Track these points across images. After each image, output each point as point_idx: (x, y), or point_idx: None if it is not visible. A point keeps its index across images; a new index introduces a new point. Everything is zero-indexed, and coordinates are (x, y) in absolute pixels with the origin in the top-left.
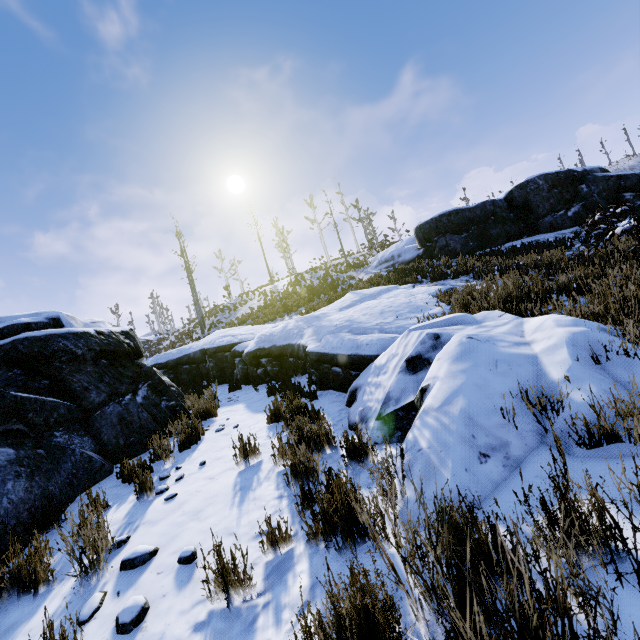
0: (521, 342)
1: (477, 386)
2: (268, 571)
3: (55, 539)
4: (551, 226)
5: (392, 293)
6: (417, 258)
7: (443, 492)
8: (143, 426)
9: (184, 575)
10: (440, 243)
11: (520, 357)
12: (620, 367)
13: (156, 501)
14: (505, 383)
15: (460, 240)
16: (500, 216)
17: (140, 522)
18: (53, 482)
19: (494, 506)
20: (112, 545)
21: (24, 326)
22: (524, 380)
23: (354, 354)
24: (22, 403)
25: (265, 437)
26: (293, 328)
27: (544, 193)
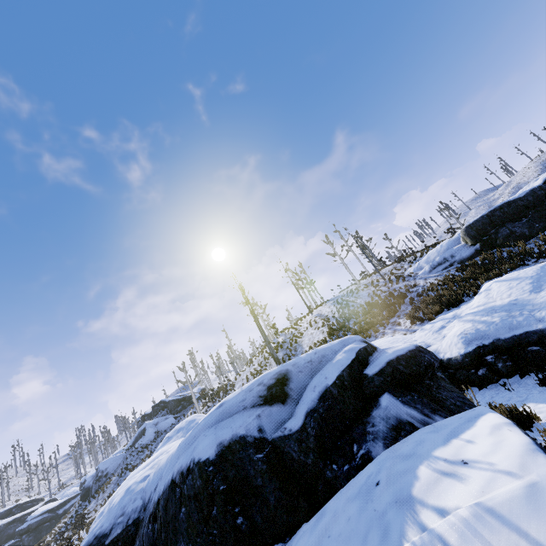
0: None
1: None
2: None
3: None
4: None
5: None
6: (477, 252)
7: None
8: None
9: None
10: (503, 233)
11: None
12: None
13: None
14: None
15: (523, 225)
16: None
17: None
18: None
19: None
20: None
21: (365, 351)
22: None
23: None
24: None
25: None
26: (506, 318)
27: None
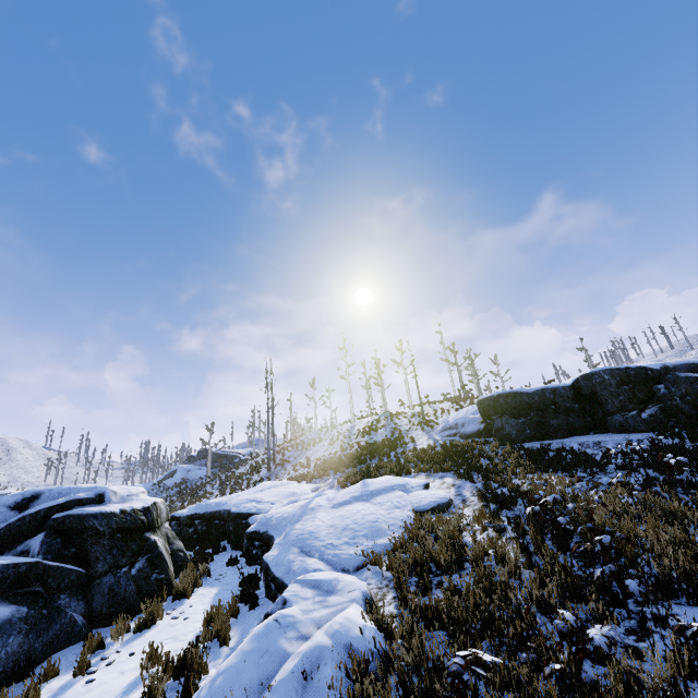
0: (307, 635)
1: (237, 670)
2: None
3: None
4: (621, 426)
5: (387, 496)
6: (477, 433)
7: None
8: (126, 598)
9: None
10: (496, 424)
11: (281, 653)
12: (312, 690)
13: (82, 681)
14: (252, 674)
15: (516, 425)
16: (562, 406)
17: (61, 697)
18: (40, 640)
19: None
20: None
21: (79, 501)
22: (264, 676)
23: (280, 578)
24: (48, 570)
25: (187, 641)
26: (286, 518)
27: (612, 388)
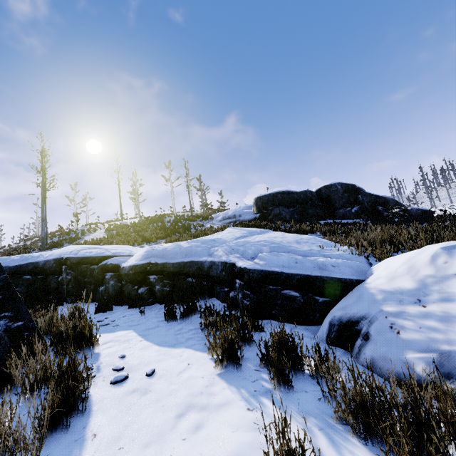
0: None
1: None
2: None
3: None
4: (343, 216)
5: (276, 232)
6: (255, 219)
7: None
8: None
9: None
10: (275, 211)
11: None
12: None
13: None
14: None
15: (289, 212)
16: (314, 202)
17: None
18: None
19: None
20: None
21: None
22: None
23: (326, 275)
24: None
25: (242, 402)
26: (193, 246)
27: (340, 194)
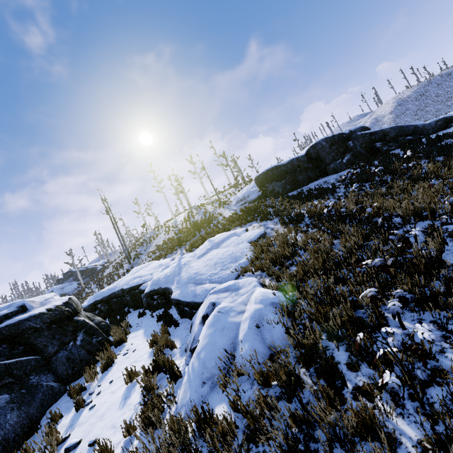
0: (242, 311)
1: (211, 344)
2: (124, 445)
3: (31, 446)
4: (334, 170)
5: (229, 241)
6: (258, 198)
7: (186, 403)
8: (82, 359)
9: (90, 452)
10: (269, 188)
11: (234, 324)
12: (266, 330)
13: (85, 410)
14: (223, 341)
15: (281, 185)
16: (303, 167)
17: (76, 424)
18: (32, 407)
19: (200, 408)
20: (62, 440)
21: (4, 316)
22: (231, 339)
23: (192, 301)
24: (9, 366)
25: (146, 359)
26: (170, 275)
27: (327, 150)
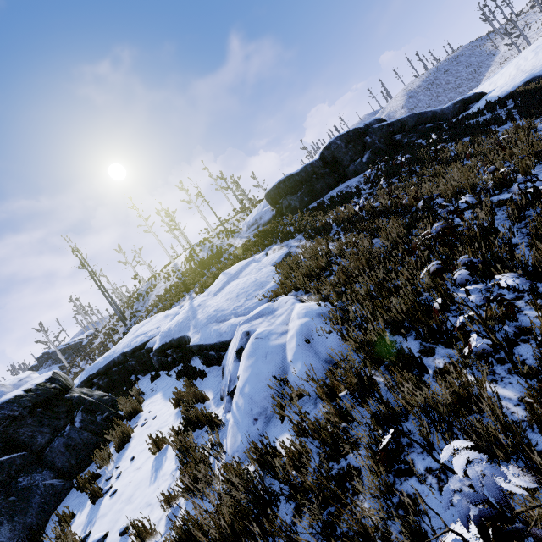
0: (284, 331)
1: (255, 375)
2: (168, 520)
3: None
4: (355, 172)
5: (249, 269)
6: (273, 218)
7: (238, 447)
8: (86, 443)
9: (123, 541)
10: (284, 204)
11: (278, 347)
12: (318, 343)
13: (105, 499)
14: (269, 369)
15: (297, 198)
16: (319, 173)
17: (96, 518)
18: (29, 515)
19: None
20: (80, 541)
21: None
22: (278, 364)
23: (218, 342)
24: None
25: (172, 422)
26: (183, 321)
27: (343, 149)
